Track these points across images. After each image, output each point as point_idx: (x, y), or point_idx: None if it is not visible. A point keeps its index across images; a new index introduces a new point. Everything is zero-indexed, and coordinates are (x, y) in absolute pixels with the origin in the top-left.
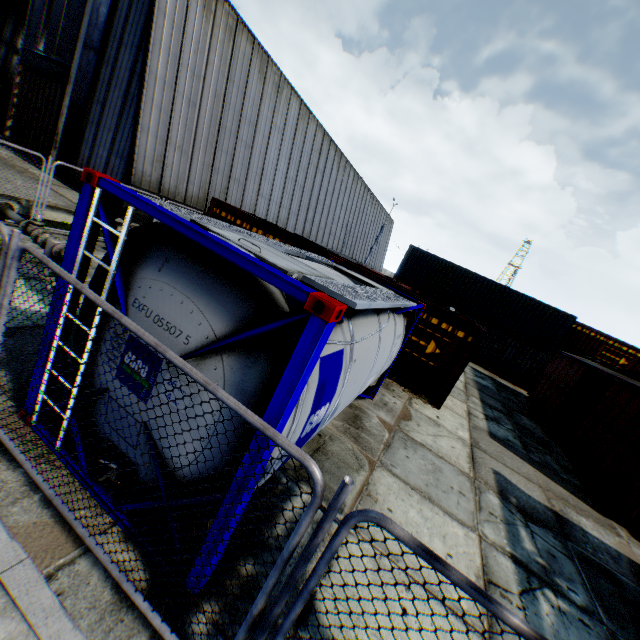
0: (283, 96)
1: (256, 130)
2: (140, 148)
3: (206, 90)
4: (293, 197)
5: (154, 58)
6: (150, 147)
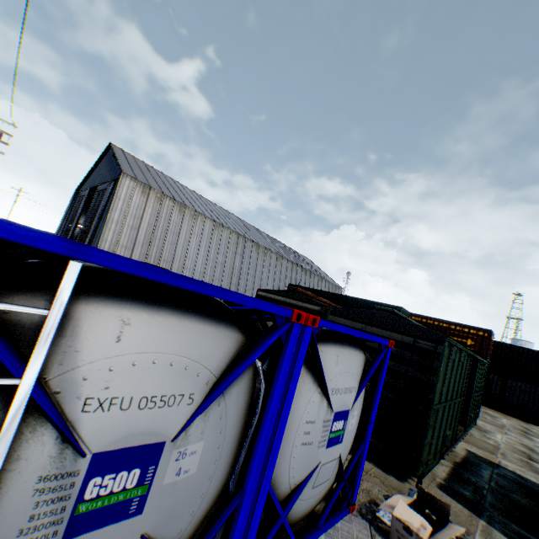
0: (199, 219)
1: (179, 236)
2: (101, 248)
3: (143, 222)
4: (215, 269)
5: (113, 213)
6: (107, 247)
